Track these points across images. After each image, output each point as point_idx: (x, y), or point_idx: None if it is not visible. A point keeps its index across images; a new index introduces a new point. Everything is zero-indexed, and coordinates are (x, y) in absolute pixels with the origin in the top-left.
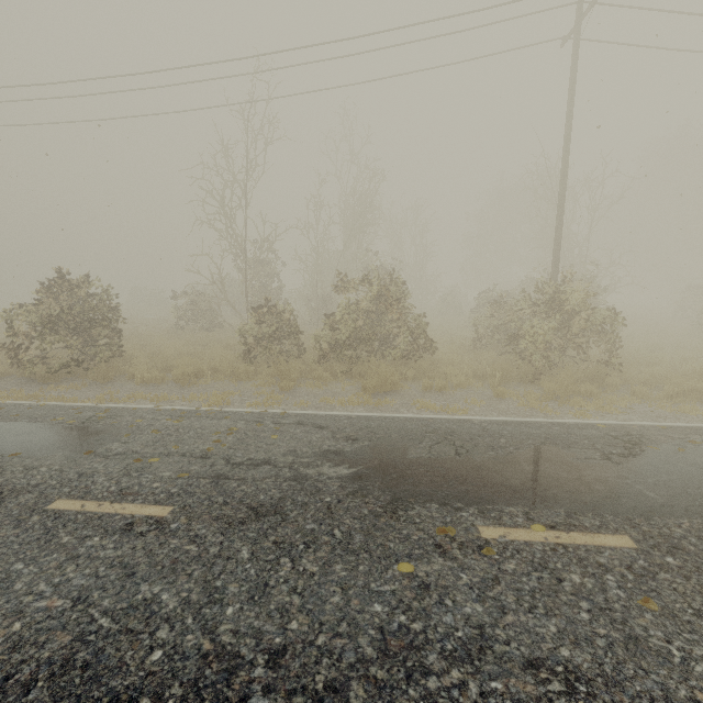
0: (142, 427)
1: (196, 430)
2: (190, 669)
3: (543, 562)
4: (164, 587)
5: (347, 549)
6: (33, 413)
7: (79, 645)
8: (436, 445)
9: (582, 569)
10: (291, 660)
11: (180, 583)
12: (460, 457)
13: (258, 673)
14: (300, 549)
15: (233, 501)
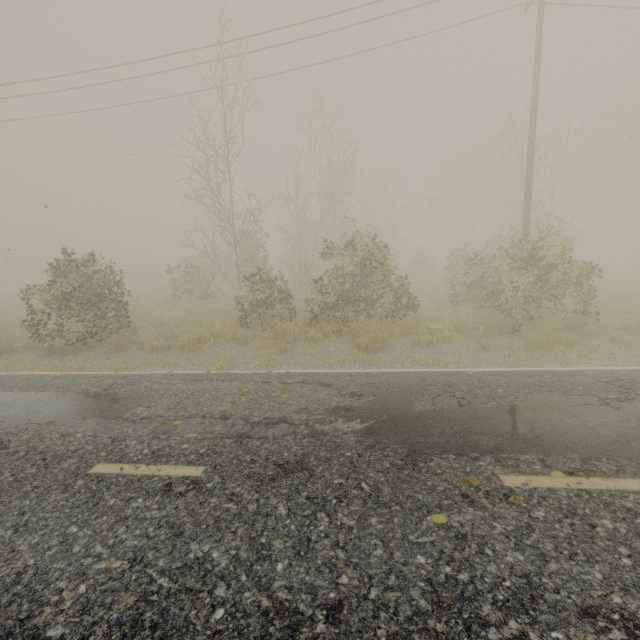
0: (160, 392)
1: (210, 392)
2: (254, 627)
3: (571, 509)
4: (212, 545)
5: (378, 502)
6: (59, 383)
7: (144, 605)
8: (438, 397)
9: (611, 514)
10: (349, 615)
11: (227, 541)
12: (464, 408)
13: (320, 629)
14: (333, 504)
15: (260, 459)
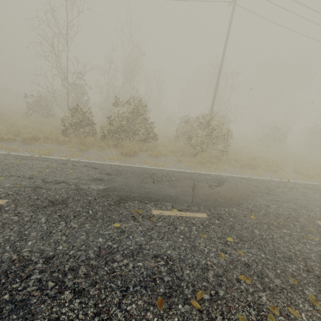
0: None
1: (29, 165)
2: (4, 266)
3: (172, 222)
4: None
5: (93, 218)
6: None
7: None
8: (146, 178)
9: (185, 225)
10: (55, 260)
11: (5, 233)
12: (154, 184)
13: (38, 266)
14: (71, 218)
15: (42, 198)
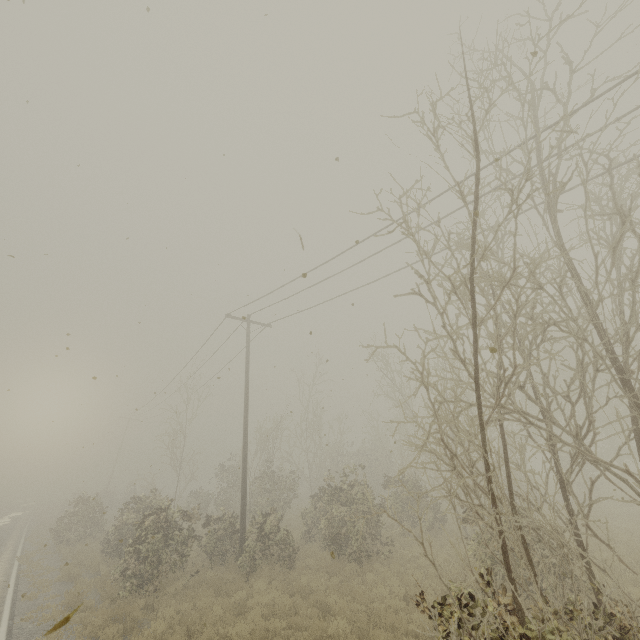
0: None
1: None
2: None
3: None
4: None
5: None
6: None
7: None
8: None
9: None
10: None
11: None
12: None
13: None
14: None
15: None
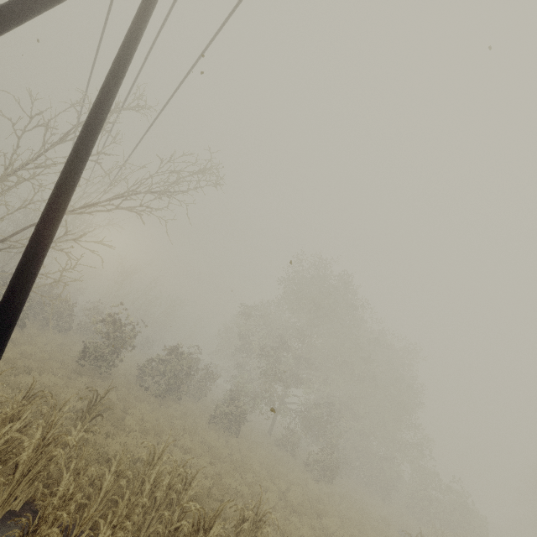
0: None
1: None
2: None
3: None
4: None
5: None
6: None
7: None
8: None
9: None
10: None
11: None
12: None
13: None
14: None
15: None
